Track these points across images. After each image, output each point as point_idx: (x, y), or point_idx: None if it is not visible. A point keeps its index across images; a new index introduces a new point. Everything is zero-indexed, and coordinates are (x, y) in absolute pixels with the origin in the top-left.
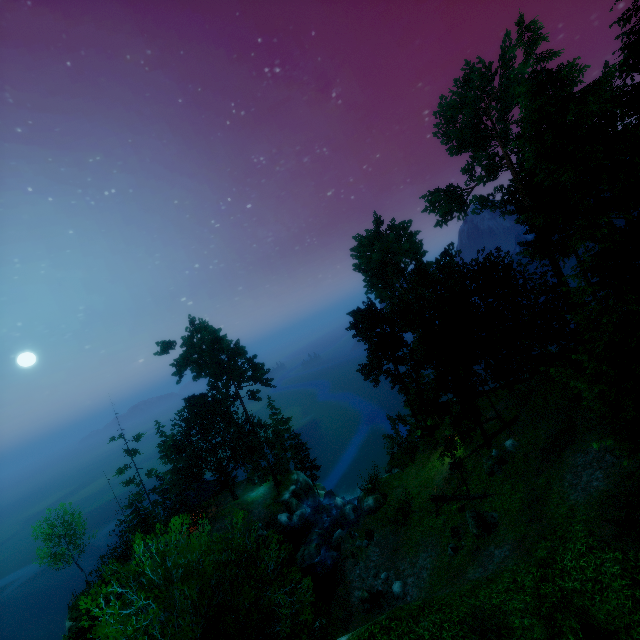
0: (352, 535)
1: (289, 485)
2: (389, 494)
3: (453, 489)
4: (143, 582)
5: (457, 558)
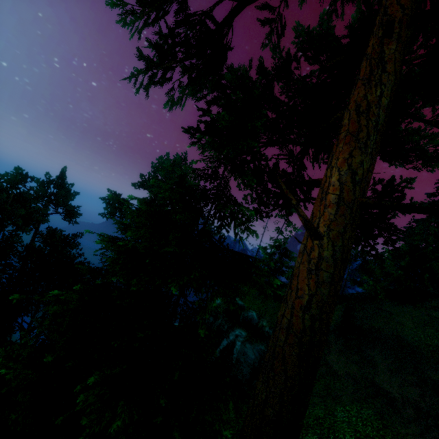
0: None
1: None
2: None
3: None
4: None
5: None
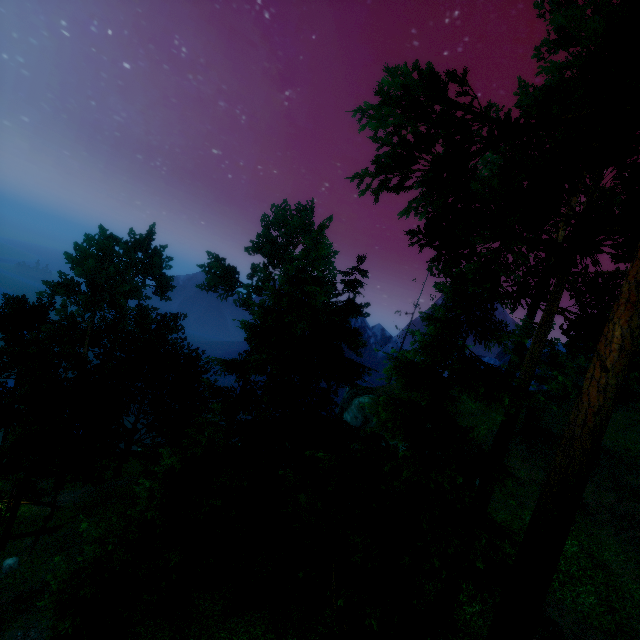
0: None
1: None
2: None
3: None
4: None
5: None
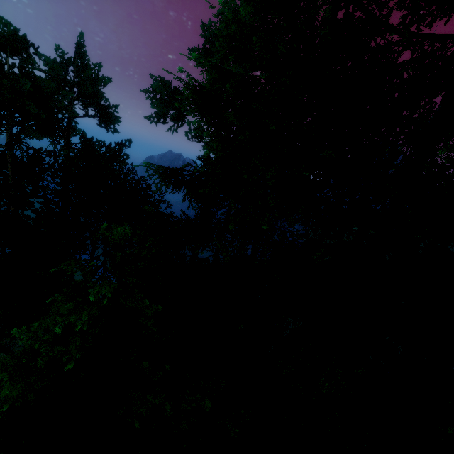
0: None
1: None
2: None
3: None
4: None
5: None
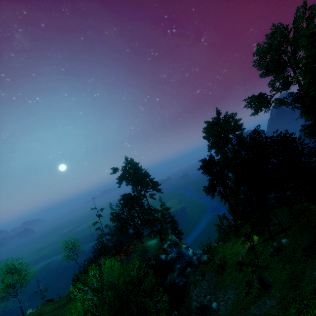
0: (194, 273)
1: (167, 241)
2: (215, 255)
3: (250, 259)
4: (94, 285)
5: (247, 298)
